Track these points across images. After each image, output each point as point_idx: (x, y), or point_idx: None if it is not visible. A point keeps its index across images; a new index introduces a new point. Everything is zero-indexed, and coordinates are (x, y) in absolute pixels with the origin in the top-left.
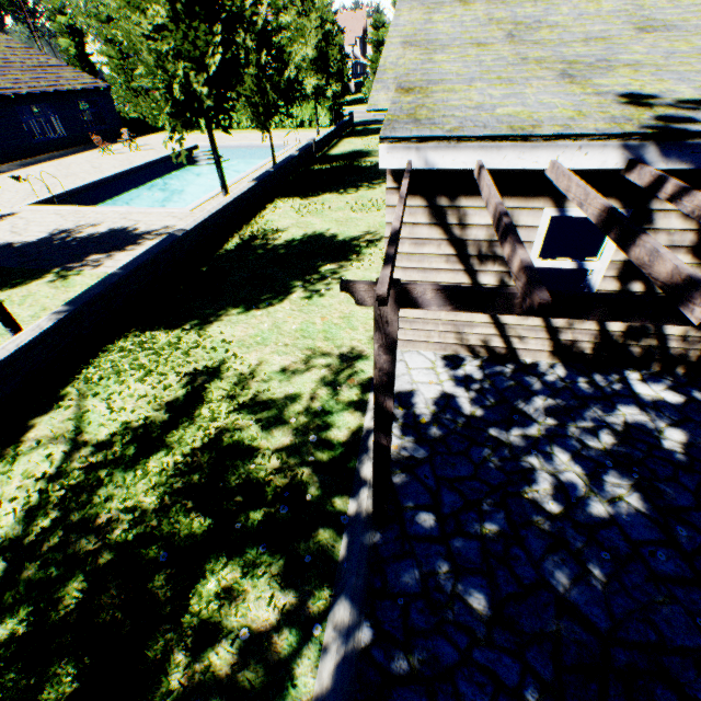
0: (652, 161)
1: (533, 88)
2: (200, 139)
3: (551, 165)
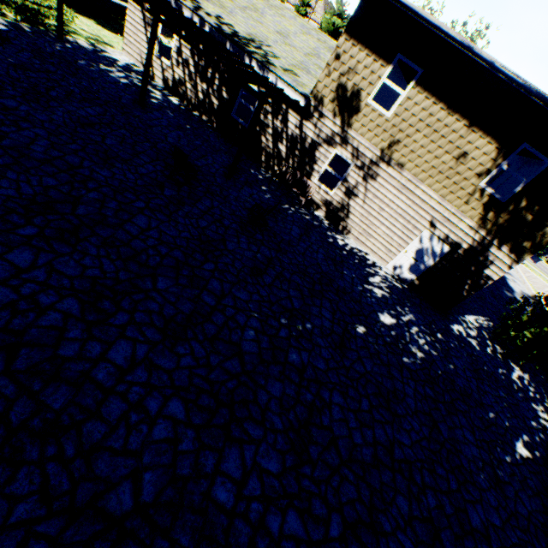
0: (174, 5)
1: None
2: None
3: None
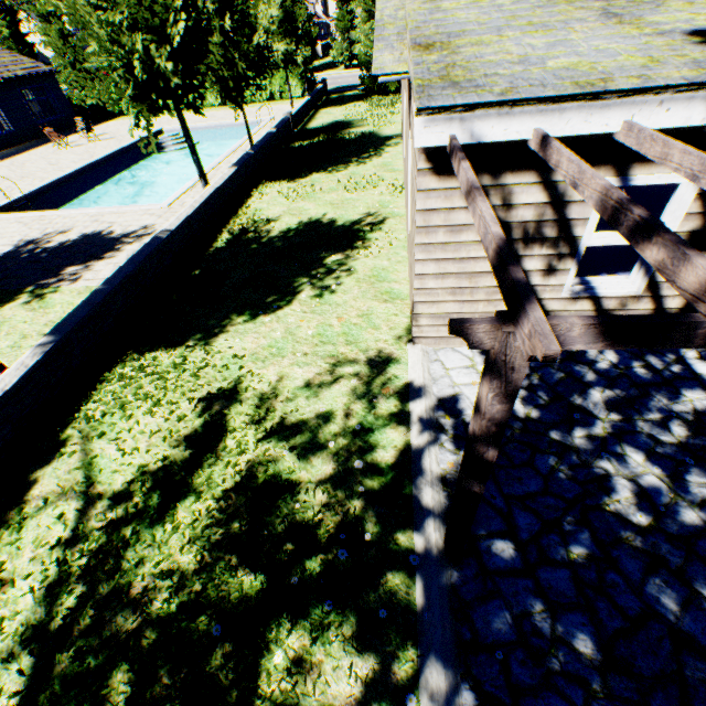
0: None
1: (578, 32)
2: (164, 122)
3: (626, 128)
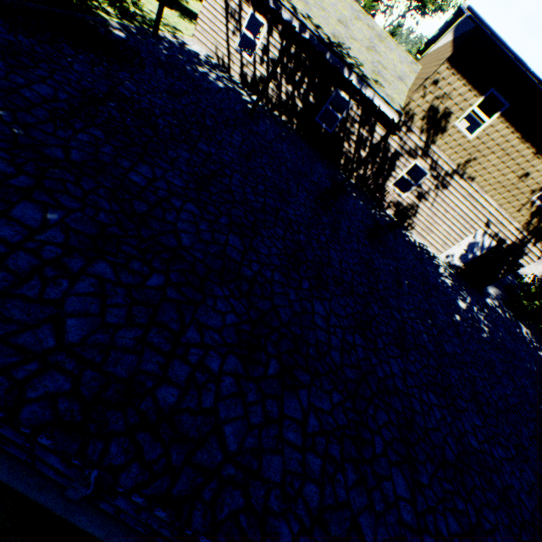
0: (271, 4)
1: None
2: None
3: None
